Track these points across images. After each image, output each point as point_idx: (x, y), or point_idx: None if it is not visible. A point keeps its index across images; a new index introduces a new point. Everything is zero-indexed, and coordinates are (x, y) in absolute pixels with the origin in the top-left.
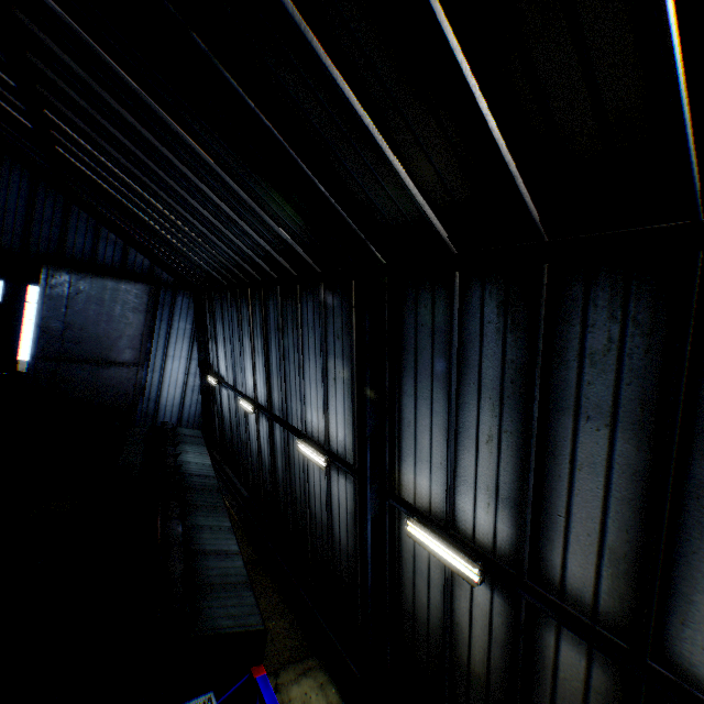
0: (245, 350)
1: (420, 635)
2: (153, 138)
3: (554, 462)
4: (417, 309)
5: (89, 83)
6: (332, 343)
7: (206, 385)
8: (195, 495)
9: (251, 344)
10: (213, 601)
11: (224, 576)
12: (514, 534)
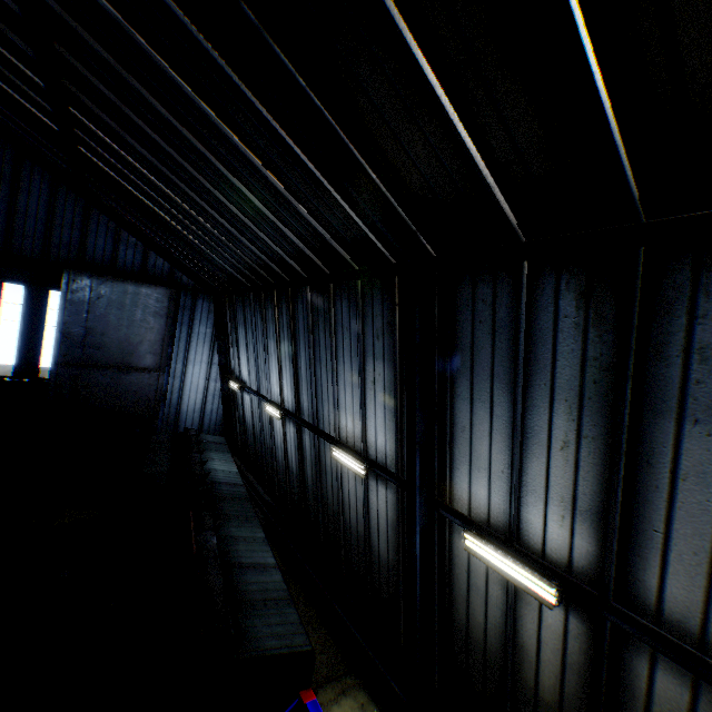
0: (270, 353)
1: (475, 656)
2: (185, 130)
3: (650, 471)
4: (474, 305)
5: (120, 72)
6: (371, 344)
7: (226, 390)
8: (225, 504)
9: (277, 348)
10: (256, 619)
11: (265, 592)
12: (595, 550)
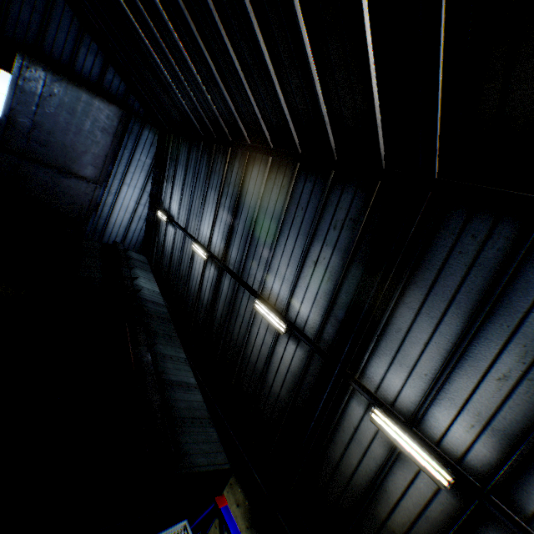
0: (208, 202)
1: (338, 481)
2: None
3: None
4: (460, 236)
5: None
6: (325, 231)
7: (151, 217)
8: (153, 322)
9: (218, 199)
10: (187, 436)
11: (191, 410)
12: (493, 458)
